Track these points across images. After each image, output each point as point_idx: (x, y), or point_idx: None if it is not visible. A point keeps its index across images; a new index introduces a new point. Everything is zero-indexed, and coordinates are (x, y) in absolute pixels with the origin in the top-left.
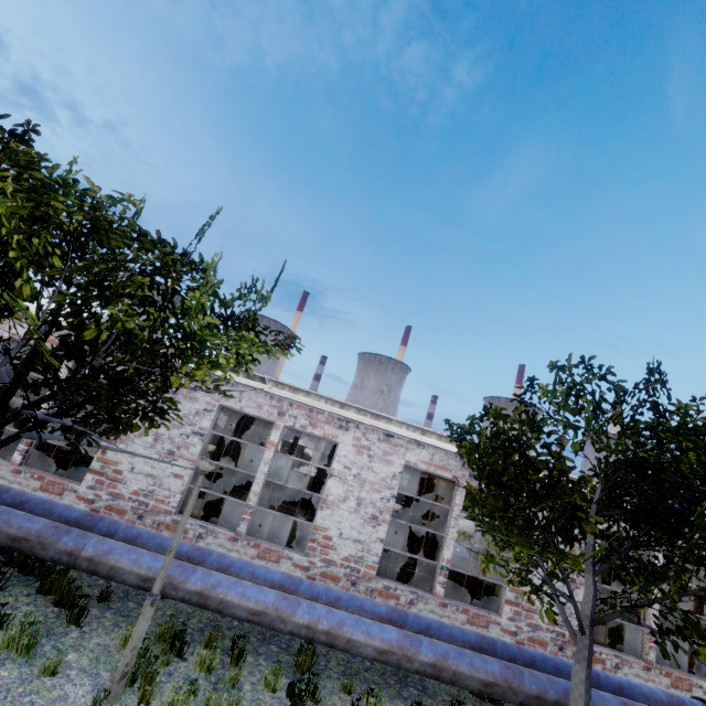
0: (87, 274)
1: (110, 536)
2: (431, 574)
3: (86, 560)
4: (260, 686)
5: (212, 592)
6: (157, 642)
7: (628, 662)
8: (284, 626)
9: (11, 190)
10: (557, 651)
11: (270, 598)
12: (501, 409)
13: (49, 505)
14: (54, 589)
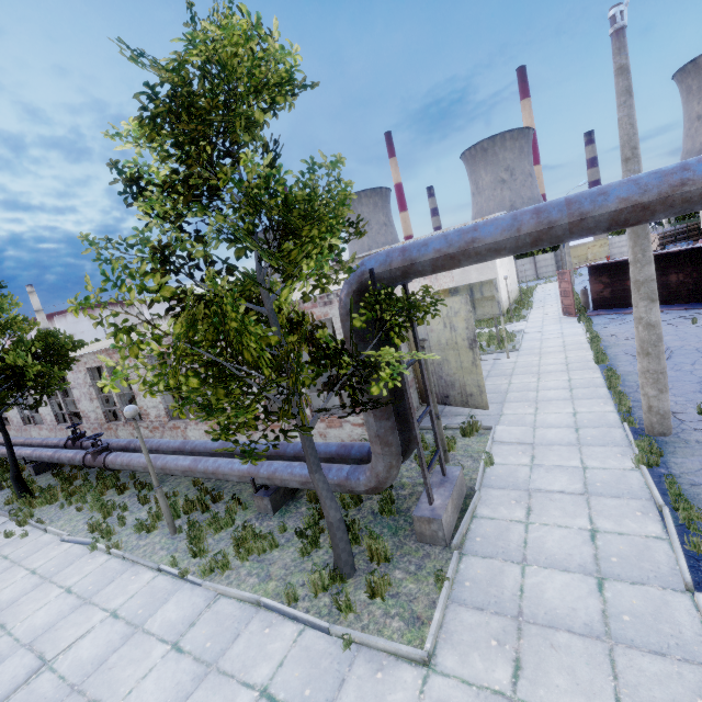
0: None
1: None
2: None
3: None
4: None
5: None
6: None
7: (119, 425)
8: None
9: None
10: (101, 430)
11: None
12: None
13: None
14: None
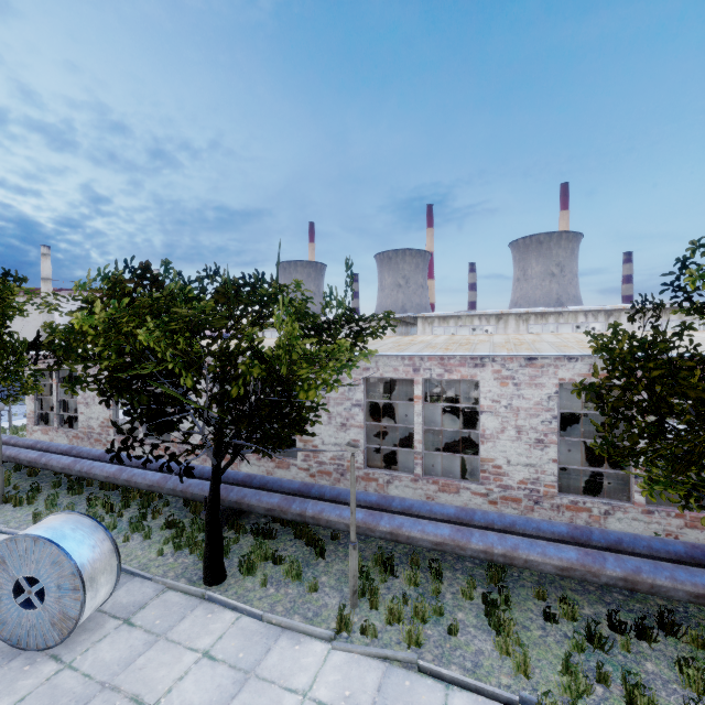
0: (214, 354)
1: (322, 497)
2: (629, 481)
3: (311, 518)
4: (459, 595)
5: (399, 532)
6: (375, 566)
7: None
8: (463, 552)
9: (152, 324)
10: None
11: (446, 532)
12: (602, 344)
13: (280, 483)
14: (303, 535)
